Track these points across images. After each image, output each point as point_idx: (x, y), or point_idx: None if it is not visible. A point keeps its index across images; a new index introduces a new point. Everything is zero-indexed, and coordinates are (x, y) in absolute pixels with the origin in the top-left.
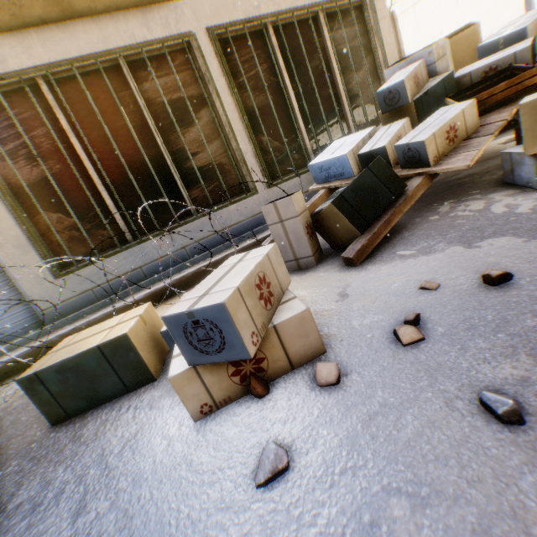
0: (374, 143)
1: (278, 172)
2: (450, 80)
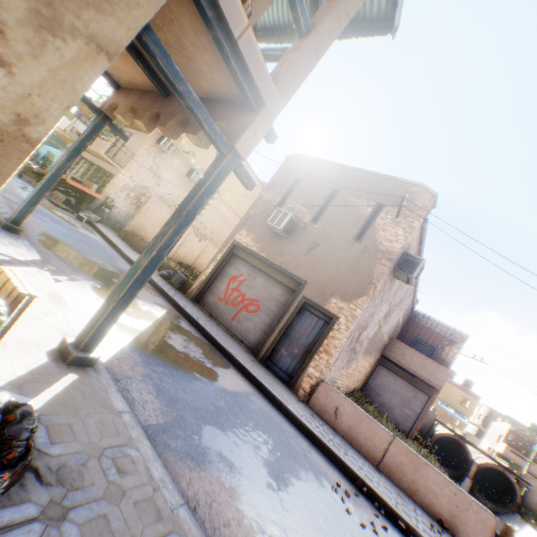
0: None
1: None
2: None
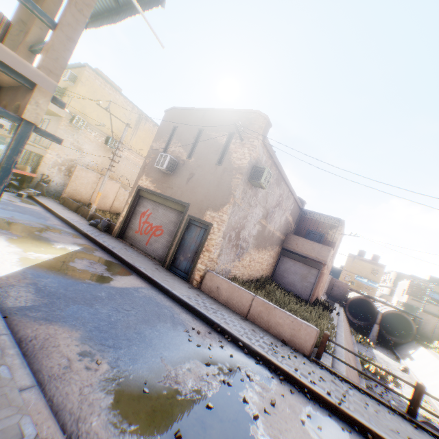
0: None
1: None
2: None
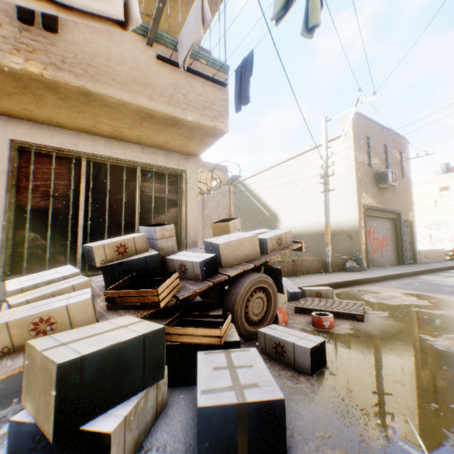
0: (29, 294)
1: (24, 269)
2: (155, 259)
